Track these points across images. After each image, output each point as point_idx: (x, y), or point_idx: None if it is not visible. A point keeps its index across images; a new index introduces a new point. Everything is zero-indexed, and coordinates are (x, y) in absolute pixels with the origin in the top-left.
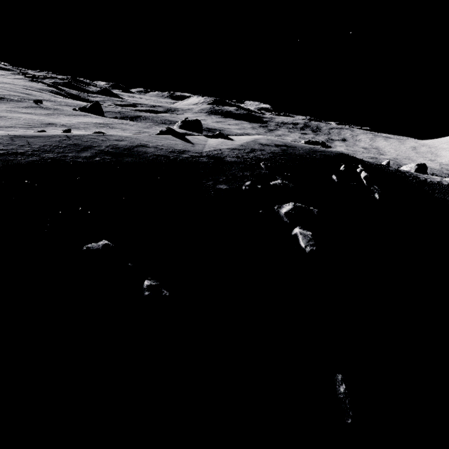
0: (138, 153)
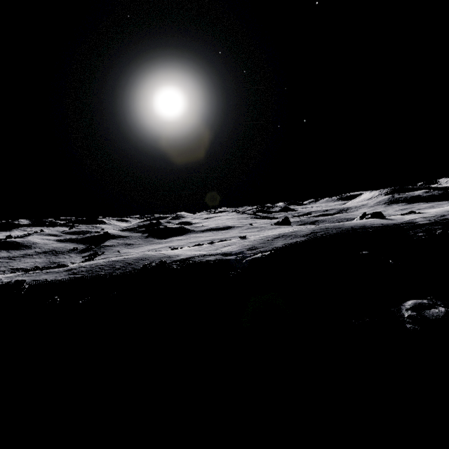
0: (362, 227)
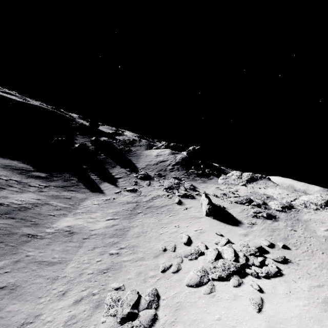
0: None
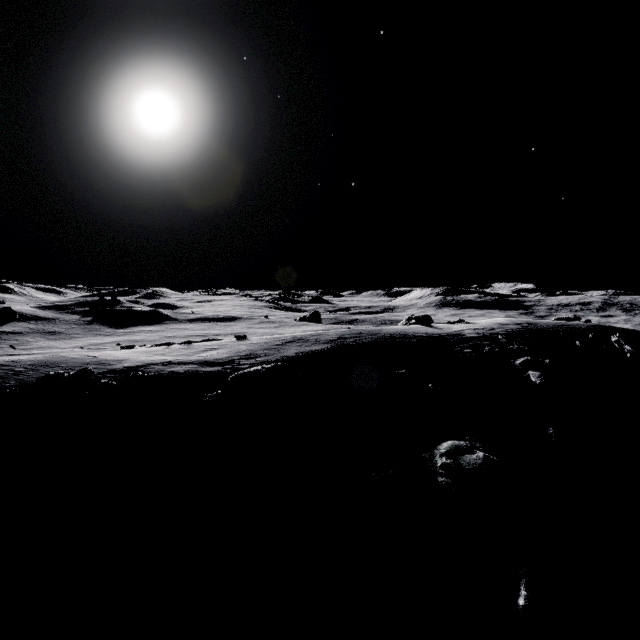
0: (403, 335)
